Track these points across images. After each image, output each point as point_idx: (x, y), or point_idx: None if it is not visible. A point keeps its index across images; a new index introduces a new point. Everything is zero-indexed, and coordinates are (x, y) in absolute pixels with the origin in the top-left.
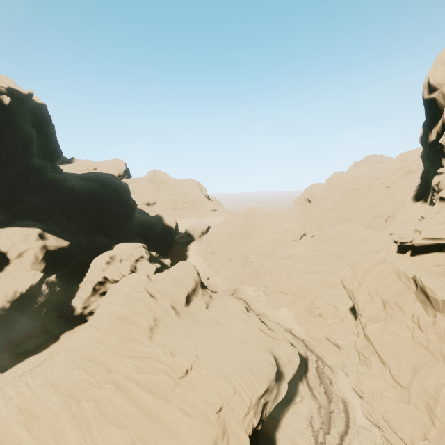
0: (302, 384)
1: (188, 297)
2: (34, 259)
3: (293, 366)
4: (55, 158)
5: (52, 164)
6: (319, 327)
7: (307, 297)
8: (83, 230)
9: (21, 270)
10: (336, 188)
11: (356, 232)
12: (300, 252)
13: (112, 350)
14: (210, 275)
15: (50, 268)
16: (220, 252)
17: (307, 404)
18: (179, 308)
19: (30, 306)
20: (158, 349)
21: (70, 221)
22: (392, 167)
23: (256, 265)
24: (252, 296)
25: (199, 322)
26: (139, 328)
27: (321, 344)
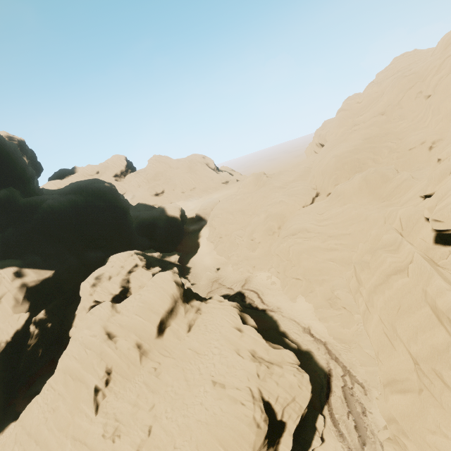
0: (322, 418)
1: (162, 324)
2: (14, 302)
3: (300, 405)
4: (27, 181)
5: (27, 187)
6: (345, 324)
7: (325, 283)
8: (73, 250)
9: (3, 317)
10: (352, 119)
11: (382, 180)
12: (309, 223)
13: (59, 425)
14: (221, 264)
15: (39, 304)
16: (226, 235)
17: (331, 448)
18: (147, 344)
19: (24, 351)
20: (99, 428)
21: (56, 245)
22: (431, 63)
23: (265, 246)
24: (265, 285)
25: (173, 358)
26: (86, 392)
27: (349, 347)
